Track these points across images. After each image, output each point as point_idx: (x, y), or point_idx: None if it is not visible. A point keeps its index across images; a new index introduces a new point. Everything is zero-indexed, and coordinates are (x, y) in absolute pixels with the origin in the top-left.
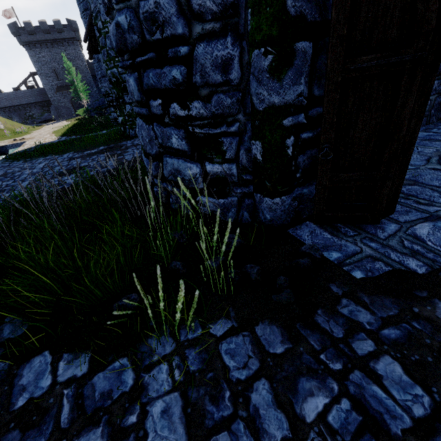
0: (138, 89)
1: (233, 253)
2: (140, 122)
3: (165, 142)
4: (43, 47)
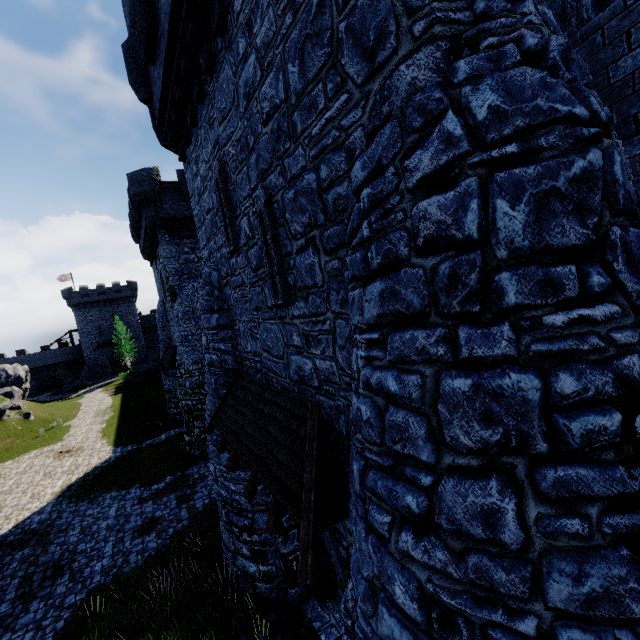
0: (226, 517)
1: (272, 626)
2: (225, 529)
3: (238, 548)
4: (93, 306)
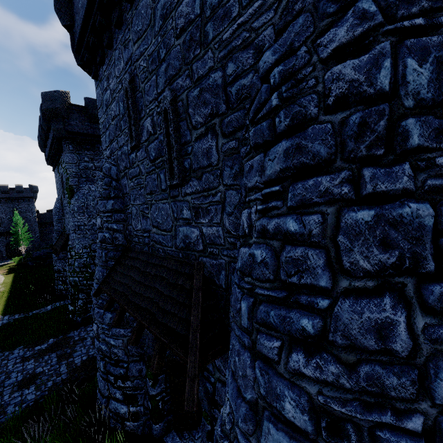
0: (104, 368)
1: None
2: (101, 378)
3: (112, 394)
4: None
